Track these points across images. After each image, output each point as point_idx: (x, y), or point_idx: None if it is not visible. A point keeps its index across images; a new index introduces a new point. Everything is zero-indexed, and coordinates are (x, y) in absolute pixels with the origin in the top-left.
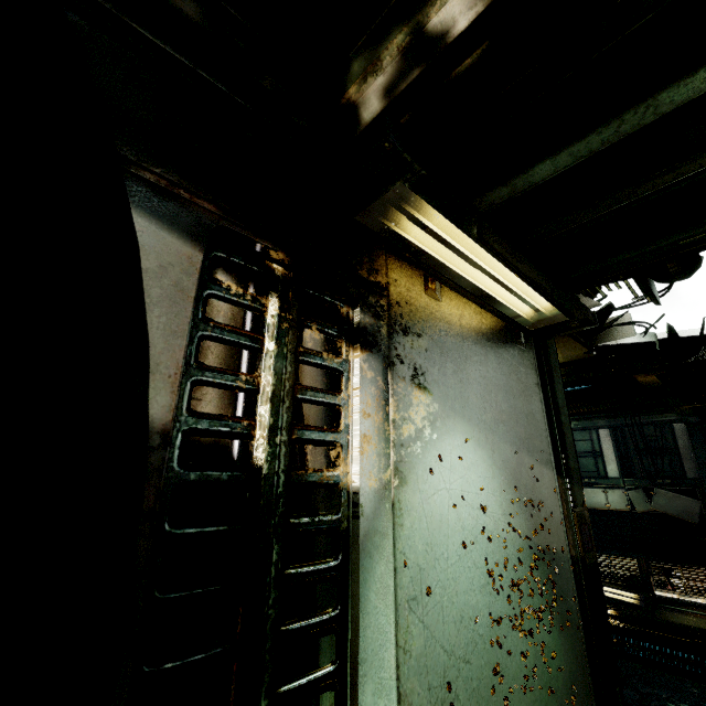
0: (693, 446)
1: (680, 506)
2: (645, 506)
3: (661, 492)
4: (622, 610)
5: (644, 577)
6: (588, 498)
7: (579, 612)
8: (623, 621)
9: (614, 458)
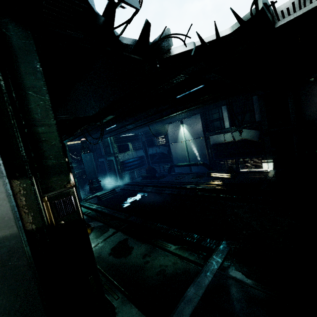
0: (259, 106)
1: (252, 135)
2: (239, 138)
3: (245, 130)
4: (224, 181)
5: (237, 165)
6: (217, 139)
7: (33, 262)
8: (221, 186)
9: (228, 119)
